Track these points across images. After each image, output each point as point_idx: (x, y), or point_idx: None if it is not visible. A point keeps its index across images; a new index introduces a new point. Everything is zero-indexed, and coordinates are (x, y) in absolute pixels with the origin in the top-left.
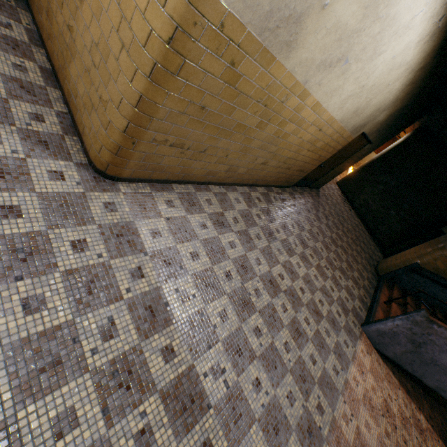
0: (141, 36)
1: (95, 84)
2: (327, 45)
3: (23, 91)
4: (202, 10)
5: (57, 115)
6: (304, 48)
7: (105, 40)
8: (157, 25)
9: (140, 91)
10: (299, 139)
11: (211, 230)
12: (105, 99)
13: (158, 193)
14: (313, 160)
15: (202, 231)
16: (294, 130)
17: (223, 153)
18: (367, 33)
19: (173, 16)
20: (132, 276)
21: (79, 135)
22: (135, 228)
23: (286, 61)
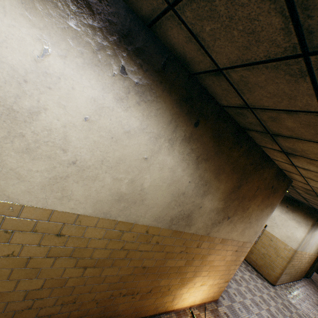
0: (284, 256)
1: (266, 261)
2: (309, 245)
3: (244, 263)
4: (295, 252)
5: (251, 268)
6: (306, 248)
7: (268, 253)
8: (288, 254)
9: (284, 264)
10: (304, 261)
11: (302, 302)
12: (272, 265)
13: (281, 288)
14: (307, 266)
15: (300, 302)
16: (303, 260)
17: (290, 272)
18: (315, 240)
19: (291, 253)
20: (303, 316)
21: (259, 273)
22: (290, 301)
23: (303, 251)
